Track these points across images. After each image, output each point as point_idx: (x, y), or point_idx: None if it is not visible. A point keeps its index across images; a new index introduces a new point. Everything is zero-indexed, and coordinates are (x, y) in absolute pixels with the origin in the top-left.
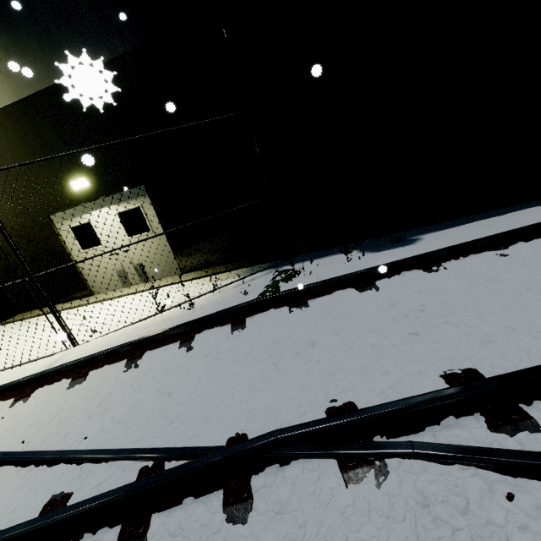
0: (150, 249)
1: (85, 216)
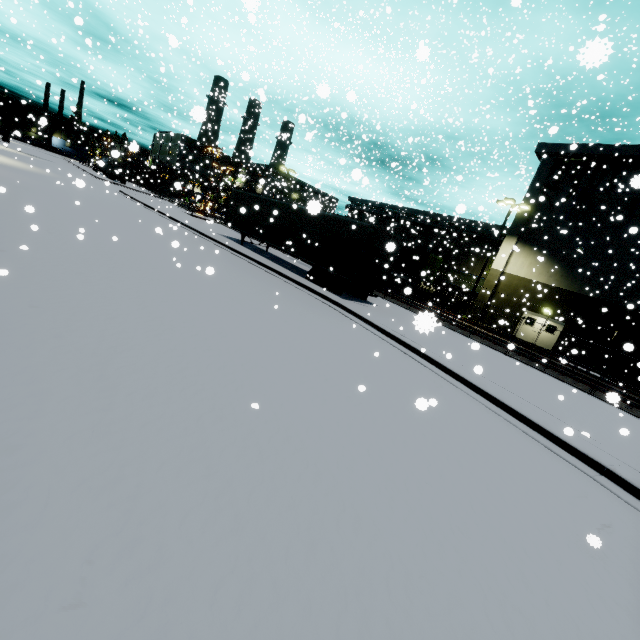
0: (547, 338)
1: (536, 317)
